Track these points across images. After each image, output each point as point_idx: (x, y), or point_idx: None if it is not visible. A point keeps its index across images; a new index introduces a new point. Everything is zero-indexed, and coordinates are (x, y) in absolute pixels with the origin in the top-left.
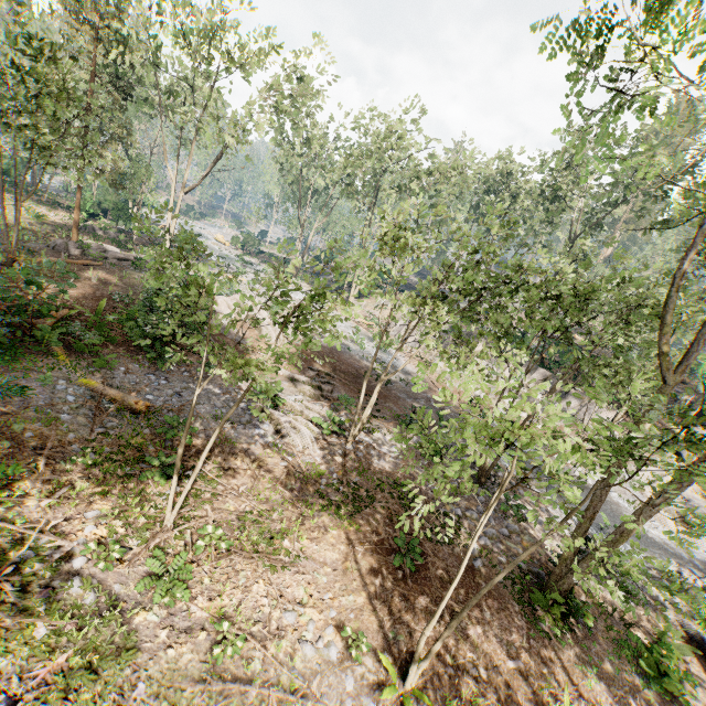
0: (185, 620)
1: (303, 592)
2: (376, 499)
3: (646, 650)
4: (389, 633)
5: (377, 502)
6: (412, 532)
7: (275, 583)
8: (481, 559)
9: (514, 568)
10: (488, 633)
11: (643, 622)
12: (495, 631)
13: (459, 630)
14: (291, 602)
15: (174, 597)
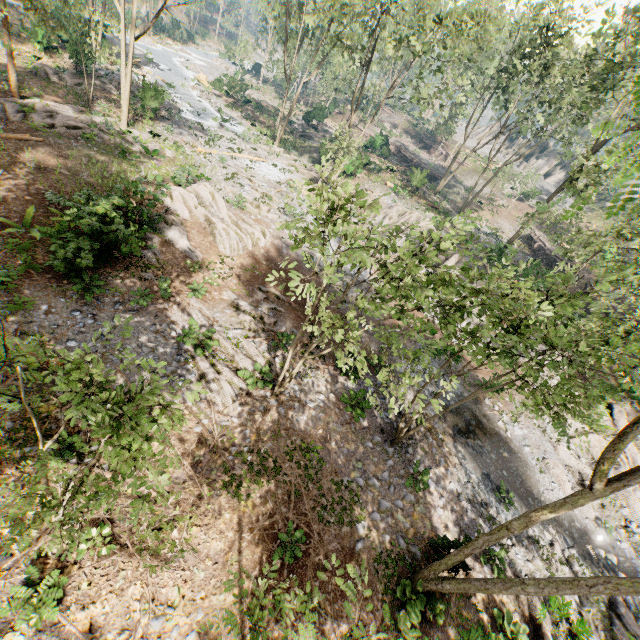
0: (53, 634)
1: (177, 593)
2: (282, 469)
3: (484, 639)
4: (248, 635)
5: (281, 475)
6: (305, 512)
7: (151, 584)
8: (364, 541)
9: (394, 547)
10: (342, 627)
11: (495, 602)
12: (350, 624)
13: (316, 625)
14: (162, 605)
15: (41, 619)
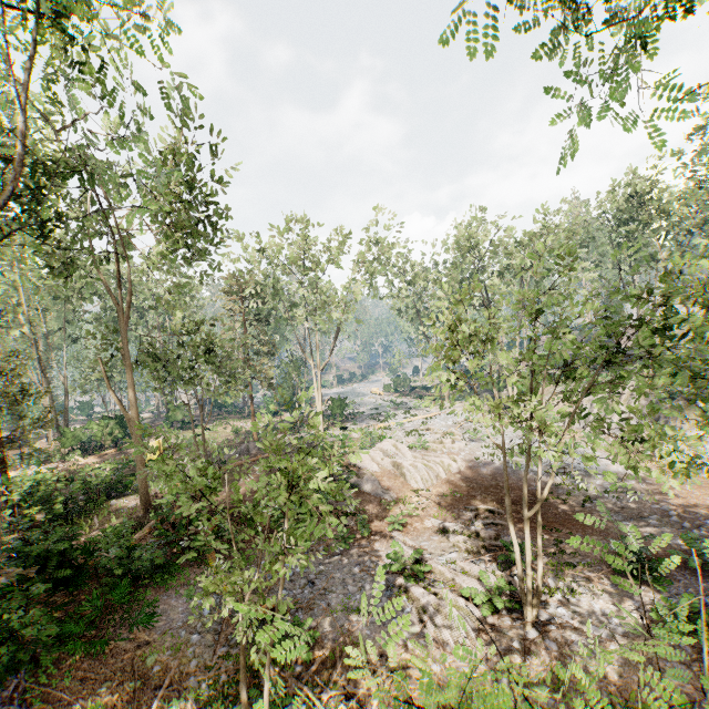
0: None
1: None
2: None
3: None
4: None
5: None
6: None
7: None
8: None
9: None
10: None
11: None
12: None
13: None
14: None
15: None
